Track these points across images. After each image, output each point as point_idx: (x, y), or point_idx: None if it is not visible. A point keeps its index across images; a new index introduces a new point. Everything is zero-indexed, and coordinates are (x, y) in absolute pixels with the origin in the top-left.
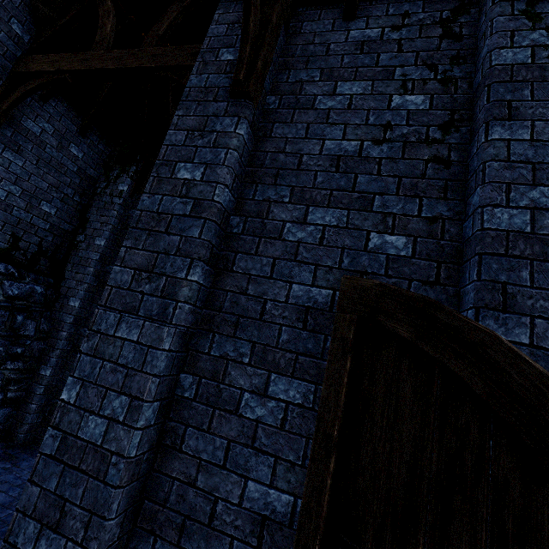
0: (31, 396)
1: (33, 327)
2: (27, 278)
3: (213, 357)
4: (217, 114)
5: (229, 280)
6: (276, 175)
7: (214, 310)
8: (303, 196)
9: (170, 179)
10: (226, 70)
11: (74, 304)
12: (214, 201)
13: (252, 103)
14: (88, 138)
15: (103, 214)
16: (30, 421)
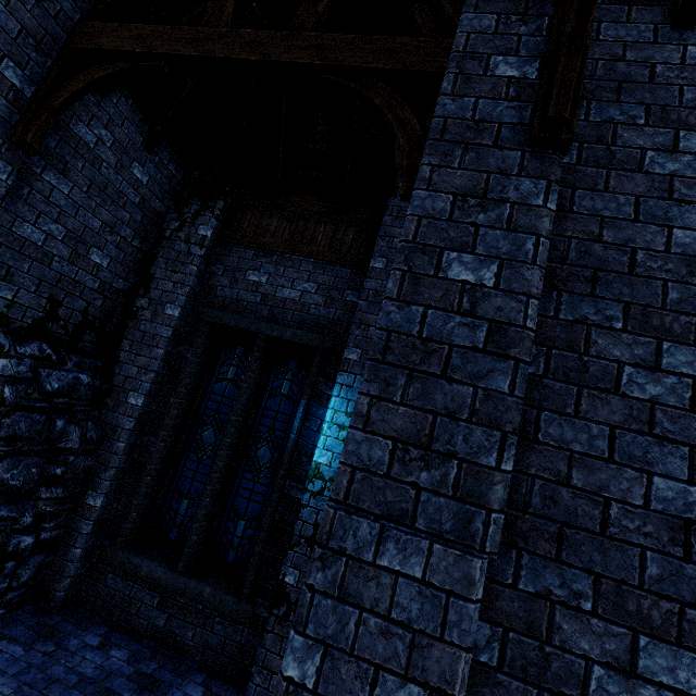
0: (73, 536)
1: (78, 435)
2: (69, 362)
3: (523, 593)
4: (505, 170)
5: (533, 456)
6: (593, 279)
7: (514, 508)
8: (647, 321)
9: (435, 279)
10: (510, 94)
11: (135, 402)
12: (526, 328)
13: (563, 156)
14: (156, 154)
15: (176, 269)
16: (73, 573)
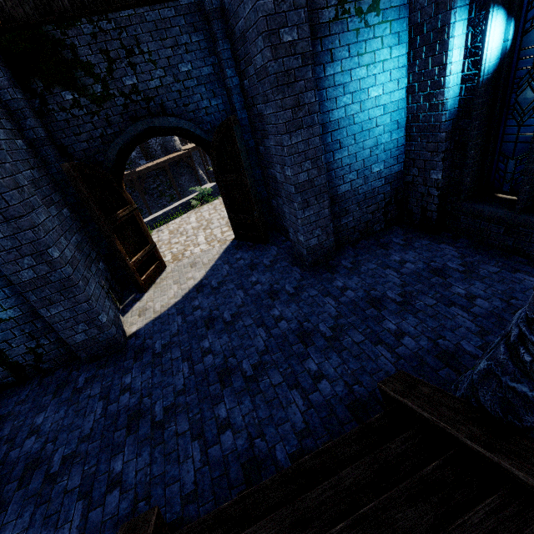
0: None
1: None
2: None
3: None
4: None
5: None
6: None
7: None
8: None
9: None
10: None
11: None
12: None
13: None
14: None
15: None
16: None
